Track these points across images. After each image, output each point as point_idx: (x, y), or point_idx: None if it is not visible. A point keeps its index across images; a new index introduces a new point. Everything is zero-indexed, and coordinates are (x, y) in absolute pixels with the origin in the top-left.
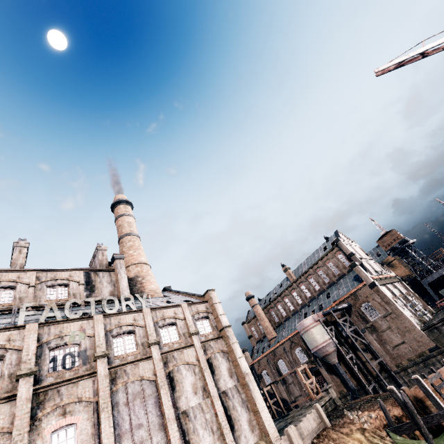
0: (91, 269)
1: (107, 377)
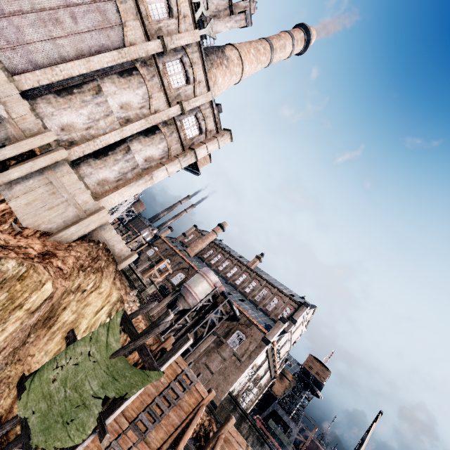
0: None
1: None
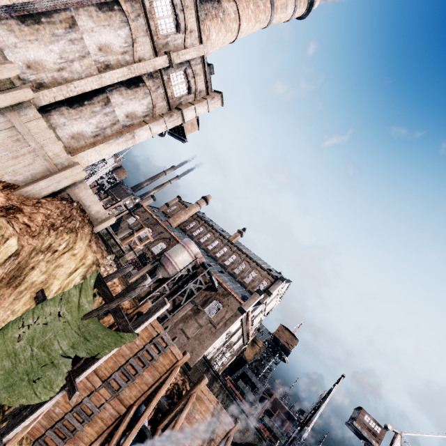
0: None
1: None
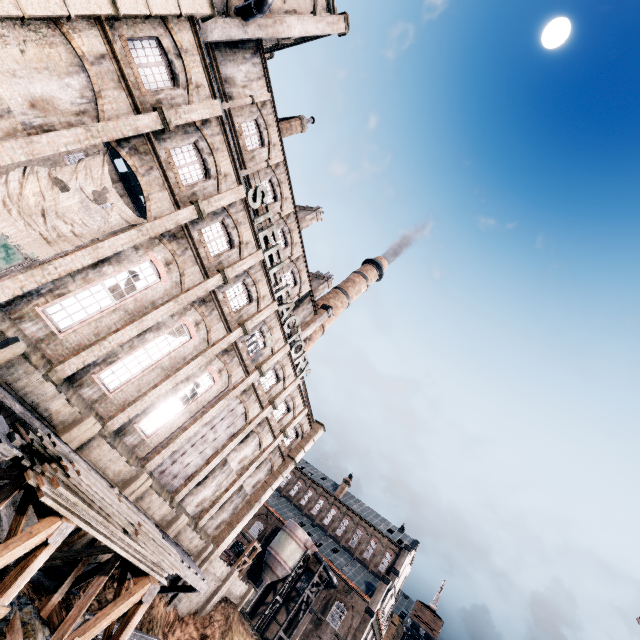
0: (313, 295)
1: (247, 386)
